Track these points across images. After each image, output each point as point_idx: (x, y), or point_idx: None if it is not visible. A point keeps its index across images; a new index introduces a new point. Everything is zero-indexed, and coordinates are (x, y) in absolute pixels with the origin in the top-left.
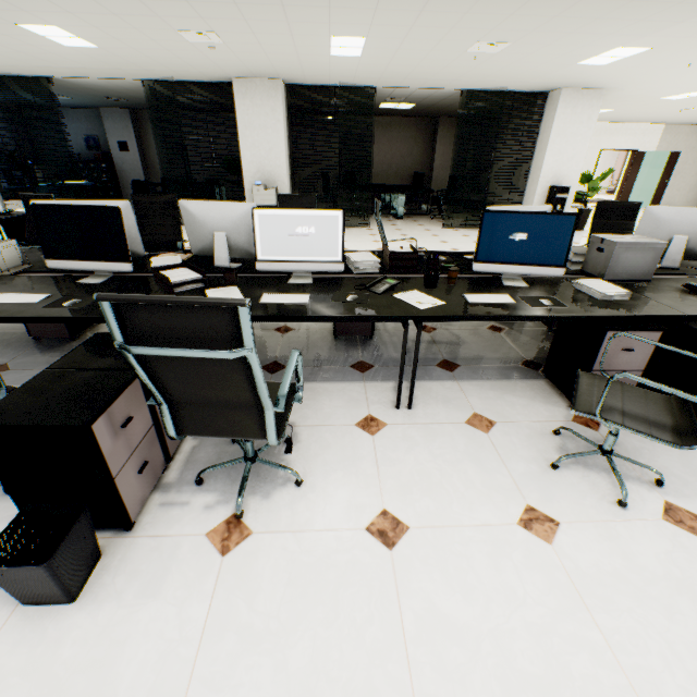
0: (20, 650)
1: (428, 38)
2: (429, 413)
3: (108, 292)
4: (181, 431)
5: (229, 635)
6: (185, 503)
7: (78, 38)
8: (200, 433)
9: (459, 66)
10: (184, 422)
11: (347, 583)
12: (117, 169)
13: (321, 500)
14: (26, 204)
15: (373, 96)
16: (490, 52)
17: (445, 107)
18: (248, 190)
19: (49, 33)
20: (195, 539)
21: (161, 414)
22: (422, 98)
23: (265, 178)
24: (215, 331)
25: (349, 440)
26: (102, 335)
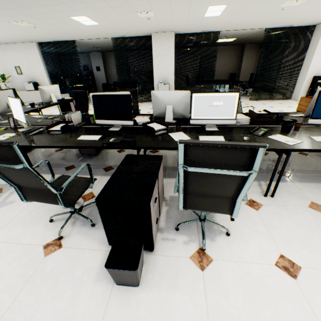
0: (121, 308)
1: (261, 1)
2: (284, 200)
3: (124, 134)
4: (184, 207)
5: (222, 318)
6: (173, 239)
7: (92, 21)
8: (195, 209)
9: (270, 15)
10: (188, 202)
11: (277, 296)
12: (95, 79)
13: (243, 245)
14: (75, 95)
15: (217, 36)
16: (293, 5)
17: (251, 38)
18: (155, 85)
19: (81, 20)
20: (185, 259)
21: (179, 198)
22: (241, 35)
23: (163, 79)
24: (235, 160)
25: (245, 212)
26: (130, 155)
